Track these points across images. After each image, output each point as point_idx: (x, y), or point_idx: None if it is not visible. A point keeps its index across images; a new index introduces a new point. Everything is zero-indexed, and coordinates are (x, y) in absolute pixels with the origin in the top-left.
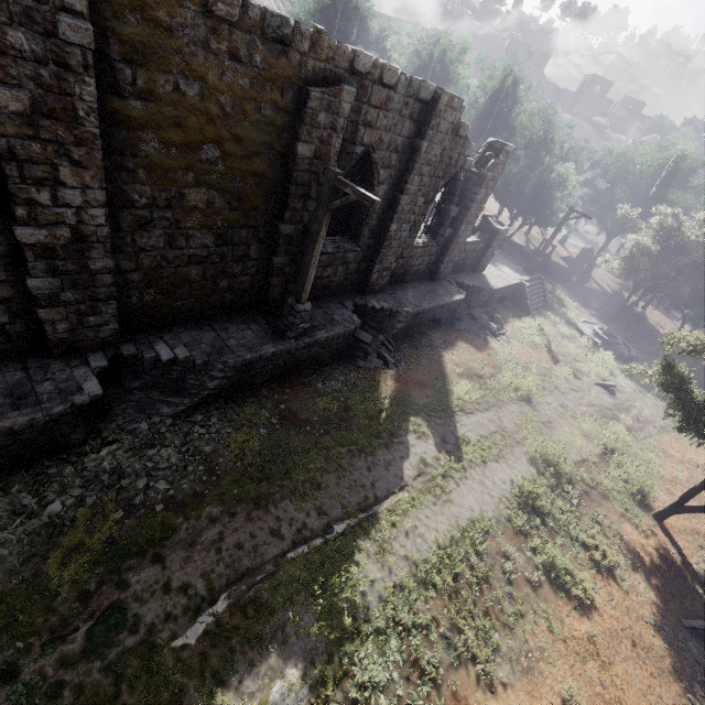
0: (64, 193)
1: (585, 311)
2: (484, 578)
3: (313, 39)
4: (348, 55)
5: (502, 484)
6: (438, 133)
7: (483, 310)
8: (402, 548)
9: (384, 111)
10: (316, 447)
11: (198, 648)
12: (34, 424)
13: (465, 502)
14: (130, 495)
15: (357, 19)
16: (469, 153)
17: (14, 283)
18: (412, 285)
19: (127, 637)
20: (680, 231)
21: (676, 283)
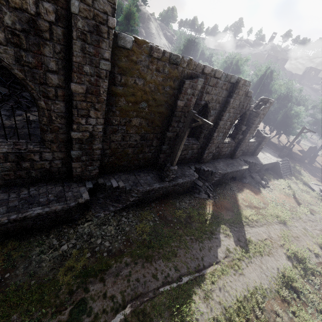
0: (90, 120)
1: (313, 178)
2: None
3: (188, 62)
4: (201, 67)
5: (272, 269)
6: (238, 95)
7: (257, 174)
8: (217, 297)
9: (215, 87)
10: (175, 235)
11: None
12: (63, 209)
13: (251, 276)
14: (94, 246)
15: (200, 51)
16: (252, 103)
17: (66, 152)
18: (222, 160)
19: (86, 317)
20: None
21: None
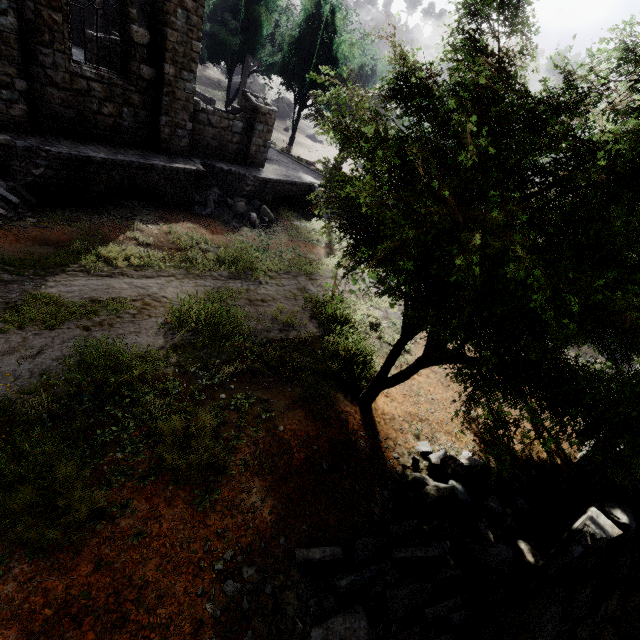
0: None
1: None
2: None
3: None
4: None
5: (53, 354)
6: None
7: (243, 199)
8: None
9: None
10: None
11: None
12: None
13: None
14: None
15: None
16: None
17: None
18: (110, 145)
19: None
20: None
21: None
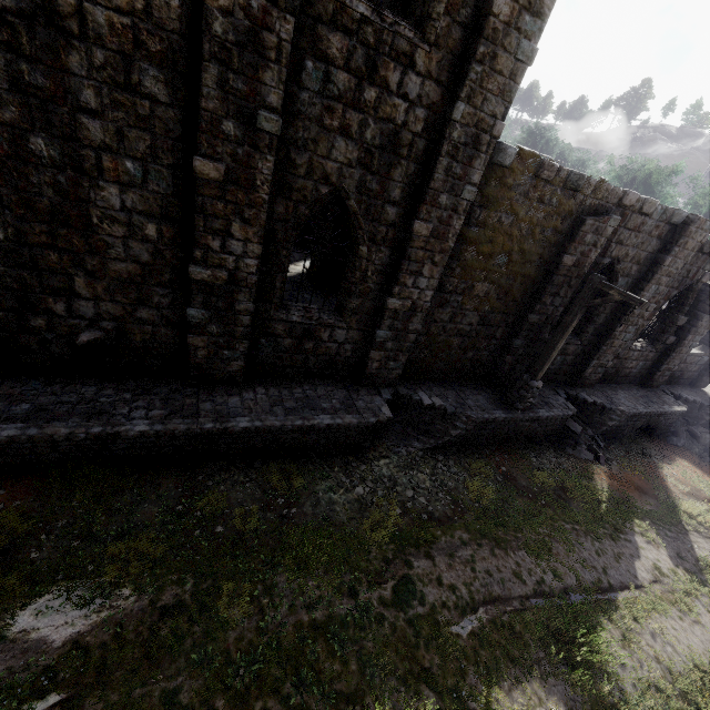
0: (420, 280)
1: None
2: None
3: (596, 186)
4: (618, 194)
5: None
6: (684, 250)
7: (706, 429)
8: (650, 647)
9: (636, 232)
10: (542, 514)
11: (471, 641)
12: (359, 426)
13: None
14: (403, 499)
15: (556, 155)
16: (709, 268)
17: (365, 332)
18: (621, 387)
19: (419, 604)
20: None
21: None
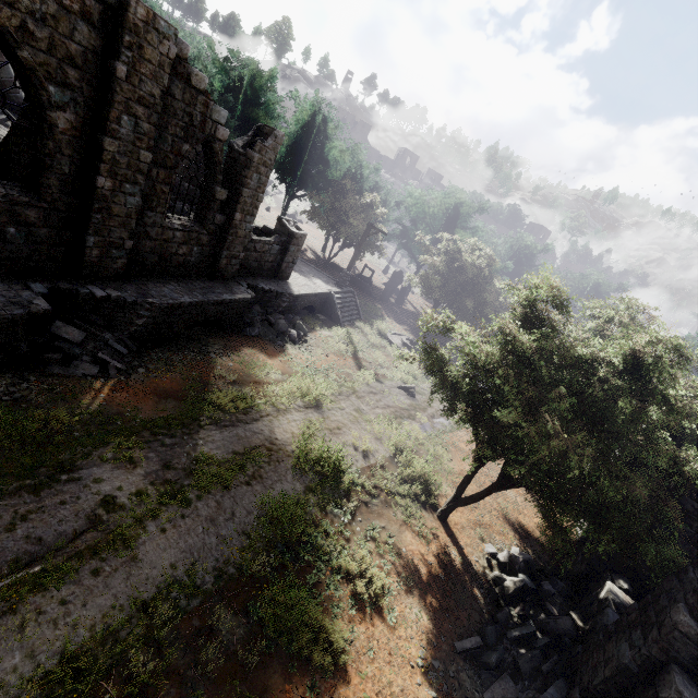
0: None
1: (399, 326)
2: (149, 693)
3: None
4: None
5: (245, 513)
6: (146, 62)
7: (282, 315)
8: None
9: None
10: None
11: None
12: None
13: (163, 556)
14: None
15: None
16: (220, 119)
17: None
18: (179, 280)
19: None
20: (459, 254)
21: (463, 299)
